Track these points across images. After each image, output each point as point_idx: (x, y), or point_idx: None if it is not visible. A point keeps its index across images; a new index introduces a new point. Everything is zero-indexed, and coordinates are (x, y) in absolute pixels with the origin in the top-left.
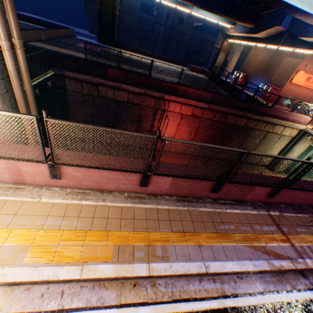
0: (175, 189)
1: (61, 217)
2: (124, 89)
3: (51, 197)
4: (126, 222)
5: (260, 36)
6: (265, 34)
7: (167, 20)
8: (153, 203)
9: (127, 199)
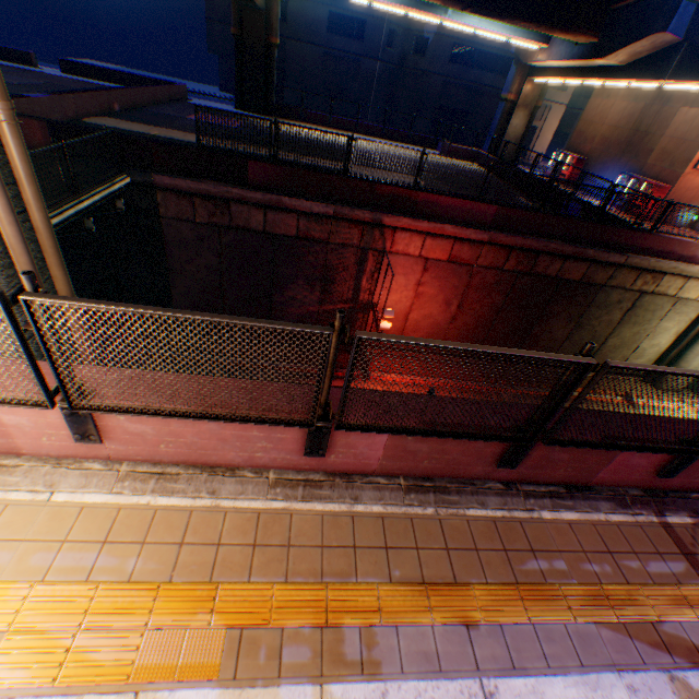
0: (401, 459)
1: (98, 546)
2: (288, 208)
3: (79, 489)
4: (267, 557)
5: (615, 63)
6: (626, 57)
7: (388, 48)
8: (343, 497)
9: (274, 490)
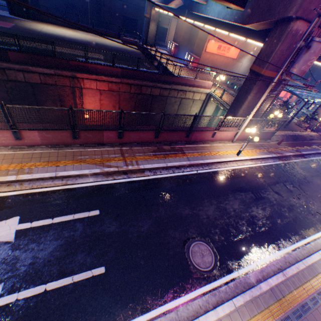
0: (47, 140)
1: None
2: (33, 71)
3: None
4: (7, 161)
5: (172, 7)
6: (174, 6)
7: None
8: (32, 150)
9: (11, 150)
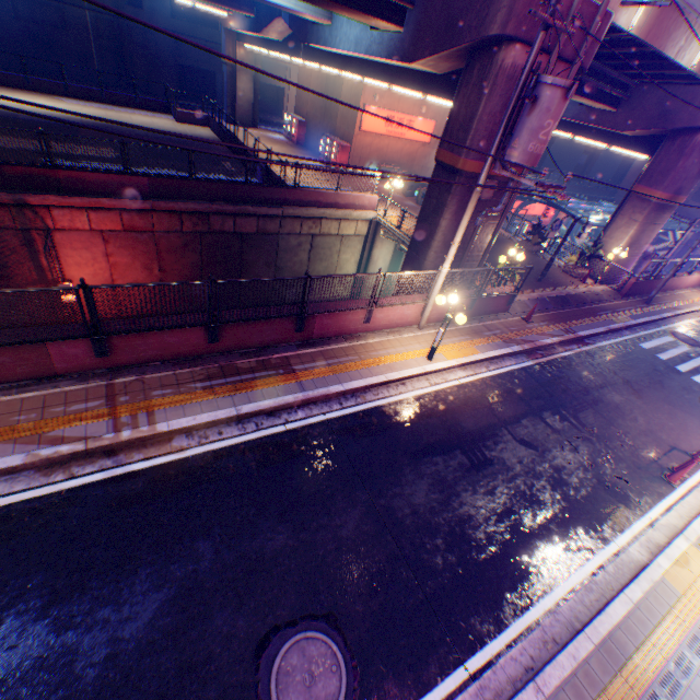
0: None
1: None
2: None
3: None
4: None
5: (273, 39)
6: (277, 35)
7: None
8: None
9: None
